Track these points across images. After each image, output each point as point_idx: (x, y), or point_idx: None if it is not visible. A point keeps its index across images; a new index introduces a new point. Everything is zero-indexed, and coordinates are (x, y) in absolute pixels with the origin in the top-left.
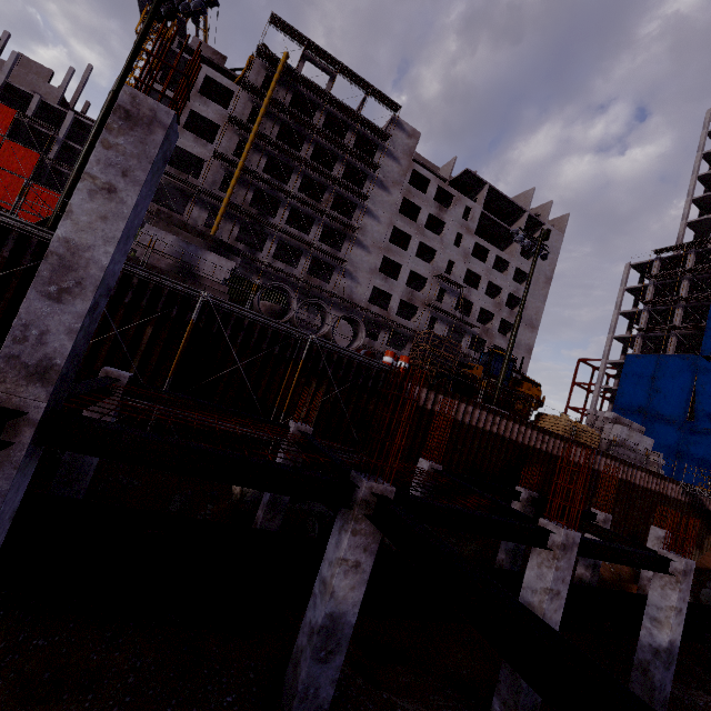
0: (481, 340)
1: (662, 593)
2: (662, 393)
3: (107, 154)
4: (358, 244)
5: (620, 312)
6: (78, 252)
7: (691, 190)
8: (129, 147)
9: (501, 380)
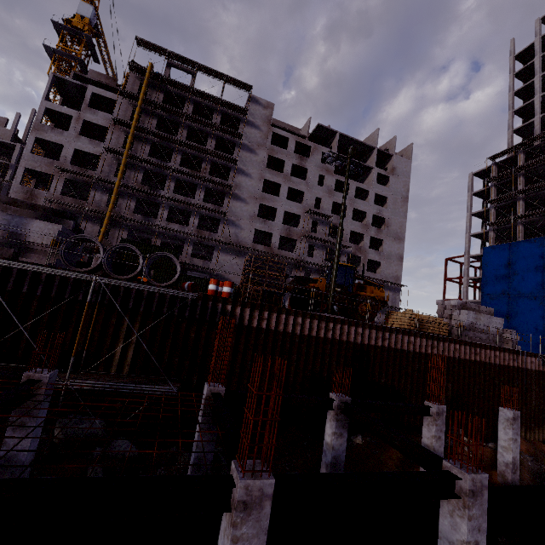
0: (357, 257)
1: (452, 522)
2: (519, 275)
3: None
4: (236, 198)
5: (472, 214)
6: None
7: (511, 104)
8: None
9: (332, 288)
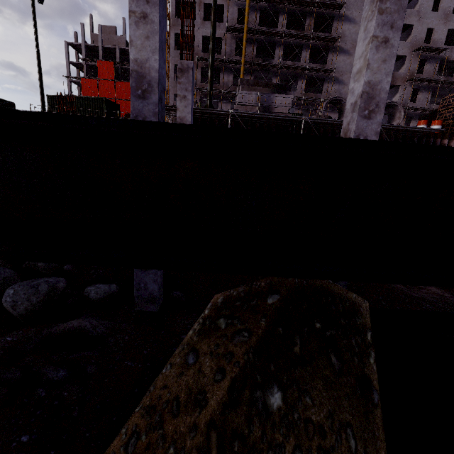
0: None
1: None
2: None
3: (381, 18)
4: (339, 52)
5: None
6: (374, 87)
7: None
8: (392, 7)
9: None
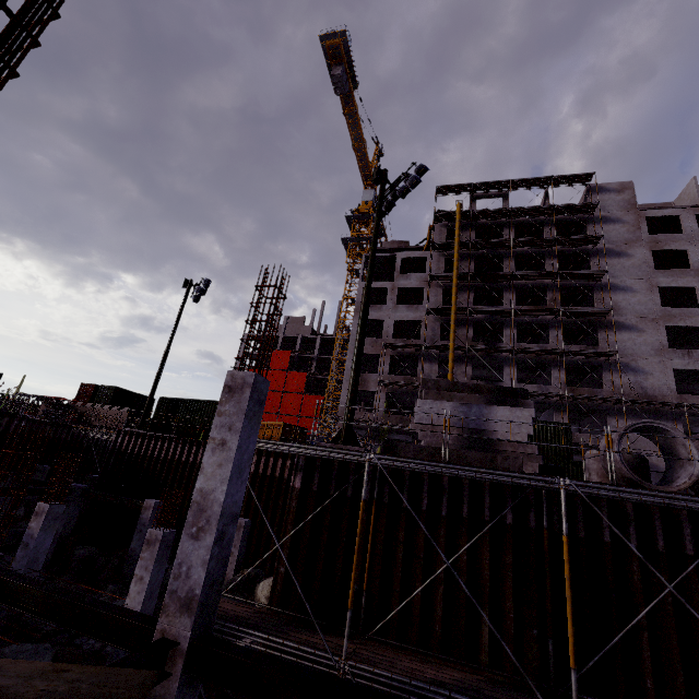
0: None
1: None
2: None
3: None
4: (618, 328)
5: None
6: None
7: None
8: None
9: None
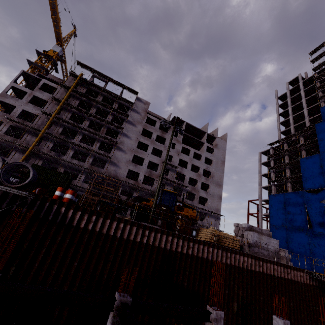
0: (193, 194)
1: None
2: (291, 214)
3: None
4: (119, 150)
5: (261, 174)
6: None
7: (278, 119)
8: None
9: (153, 204)
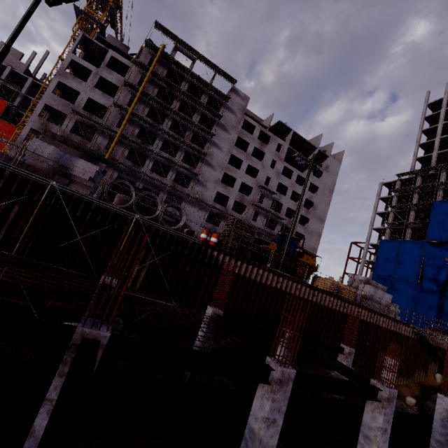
0: (288, 228)
1: (372, 416)
2: (403, 265)
3: None
4: (207, 164)
5: (376, 213)
6: None
7: (418, 138)
8: None
9: (285, 252)
